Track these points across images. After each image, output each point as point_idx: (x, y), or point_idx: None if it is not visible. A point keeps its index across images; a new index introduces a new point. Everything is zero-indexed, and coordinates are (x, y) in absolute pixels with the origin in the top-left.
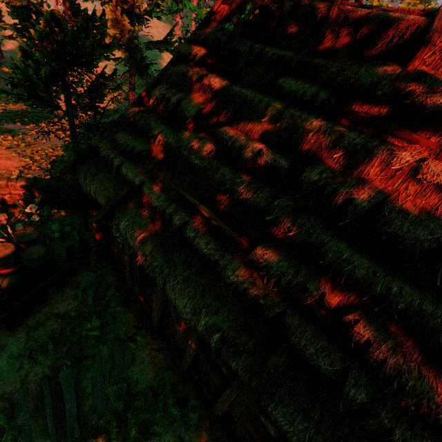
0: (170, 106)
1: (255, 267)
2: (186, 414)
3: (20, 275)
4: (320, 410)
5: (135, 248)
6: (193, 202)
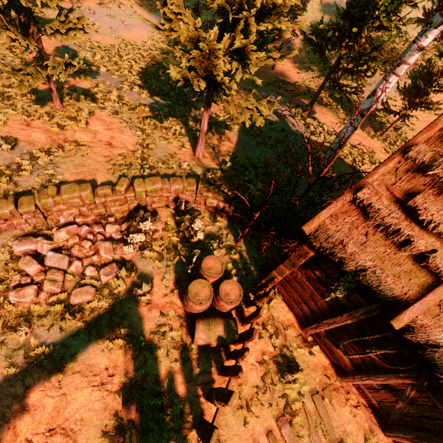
0: None
1: None
2: None
3: (221, 319)
4: None
5: None
6: None
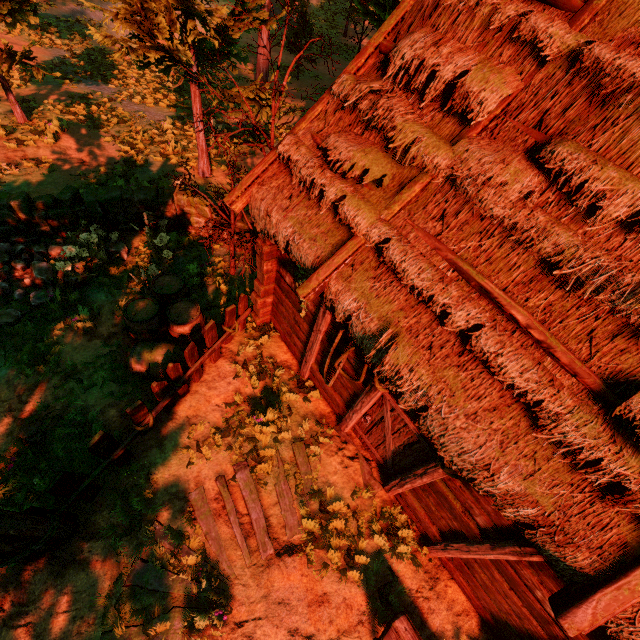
0: (437, 84)
1: (616, 424)
2: (396, 544)
3: (170, 344)
4: None
5: (364, 343)
6: (491, 290)
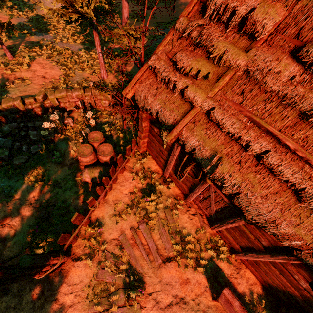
0: (236, 18)
1: None
2: (219, 254)
3: (100, 166)
4: None
5: (202, 162)
6: (273, 131)
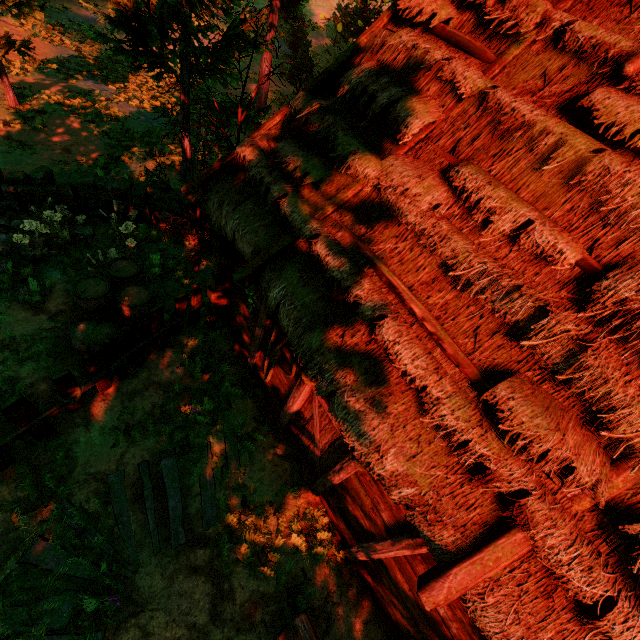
0: (375, 108)
1: (486, 411)
2: (313, 546)
3: (115, 325)
4: (553, 632)
5: (289, 330)
6: (397, 286)
